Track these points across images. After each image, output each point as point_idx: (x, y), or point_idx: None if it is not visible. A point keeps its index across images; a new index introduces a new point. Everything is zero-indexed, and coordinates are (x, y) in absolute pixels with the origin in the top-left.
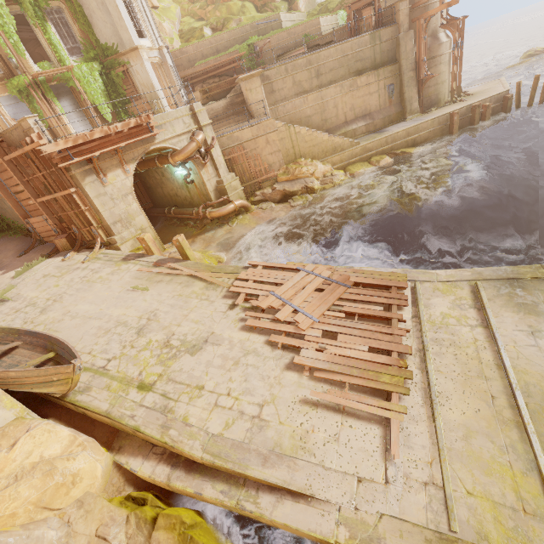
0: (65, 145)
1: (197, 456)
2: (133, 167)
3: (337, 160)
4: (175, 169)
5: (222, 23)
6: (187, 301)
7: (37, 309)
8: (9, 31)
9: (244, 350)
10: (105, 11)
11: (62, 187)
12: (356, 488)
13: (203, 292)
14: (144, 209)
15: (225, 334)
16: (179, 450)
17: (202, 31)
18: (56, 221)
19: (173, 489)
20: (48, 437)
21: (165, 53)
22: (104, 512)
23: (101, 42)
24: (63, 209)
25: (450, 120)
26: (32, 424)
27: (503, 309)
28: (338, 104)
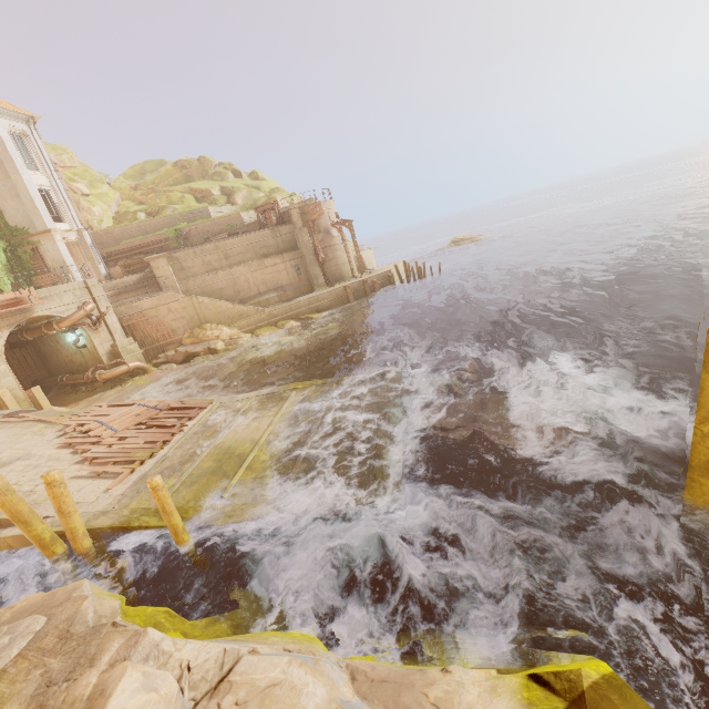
0: None
1: None
2: (7, 332)
3: (244, 324)
4: (68, 335)
5: (157, 210)
6: (20, 437)
7: None
8: None
9: (49, 459)
10: (20, 202)
11: None
12: None
13: (41, 430)
14: (38, 380)
15: (40, 452)
16: None
17: (136, 215)
18: None
19: None
20: None
21: (85, 234)
22: None
23: (11, 224)
24: None
25: (345, 292)
26: None
27: (252, 410)
28: (249, 279)
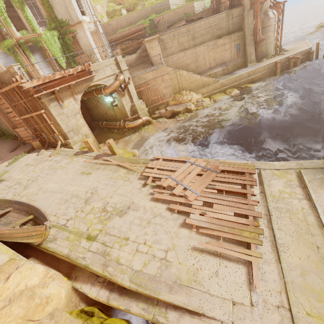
0: (37, 83)
1: (126, 285)
2: (80, 96)
3: (205, 91)
4: (105, 97)
5: (133, 6)
6: (116, 181)
7: (22, 186)
8: (1, 11)
9: (153, 214)
10: None
11: (36, 109)
12: (232, 309)
13: (125, 176)
14: (86, 122)
15: (141, 203)
16: (114, 281)
17: (121, 11)
18: (33, 130)
19: (111, 305)
20: (30, 272)
21: (98, 25)
22: (67, 322)
23: (58, 18)
24: (37, 123)
25: (275, 66)
26: (20, 264)
27: (319, 188)
28: (206, 56)
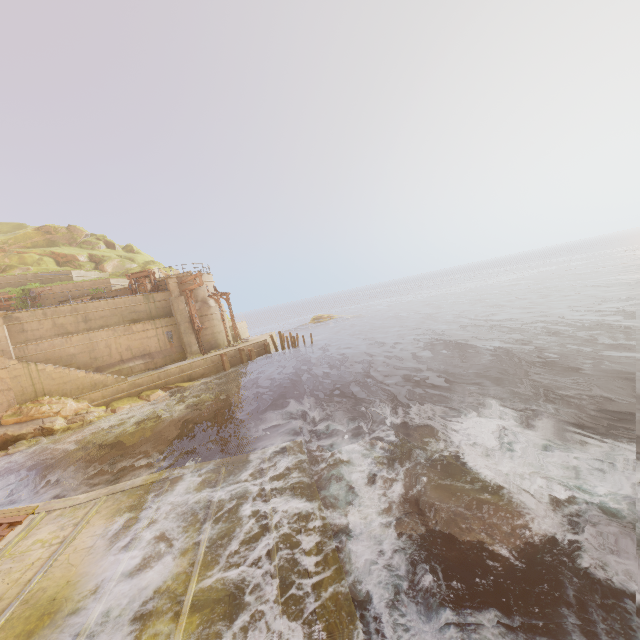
0: None
1: None
2: None
3: (97, 396)
4: None
5: (3, 268)
6: None
7: None
8: None
9: None
10: None
11: None
12: None
13: None
14: None
15: None
16: None
17: None
18: None
19: None
20: None
21: None
22: None
23: None
24: None
25: (221, 359)
26: None
27: (100, 518)
28: (112, 344)
